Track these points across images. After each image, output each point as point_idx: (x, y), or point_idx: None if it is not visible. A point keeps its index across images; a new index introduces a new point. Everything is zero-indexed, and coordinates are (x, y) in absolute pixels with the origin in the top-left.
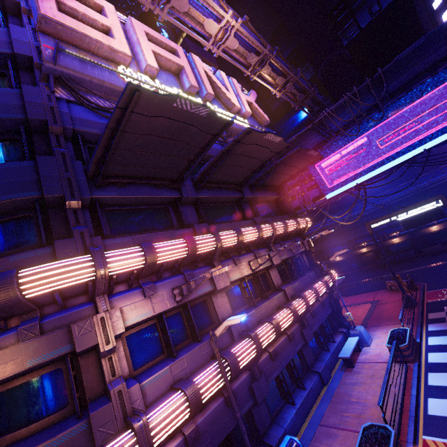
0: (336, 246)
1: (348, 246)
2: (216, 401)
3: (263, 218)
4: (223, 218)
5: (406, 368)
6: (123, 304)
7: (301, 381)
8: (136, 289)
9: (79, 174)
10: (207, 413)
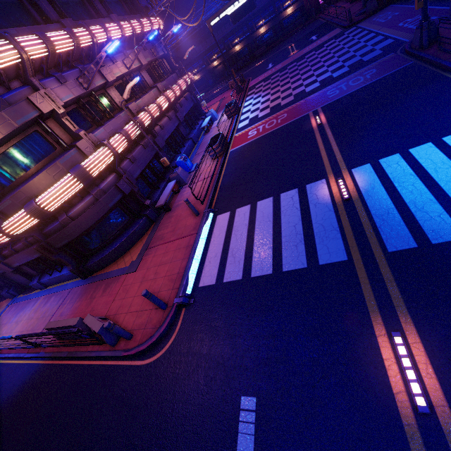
0: (193, 63)
1: (202, 62)
2: (138, 147)
3: (118, 17)
4: (80, 17)
5: (233, 118)
6: (49, 87)
7: (182, 143)
8: (51, 78)
9: None
10: (135, 151)
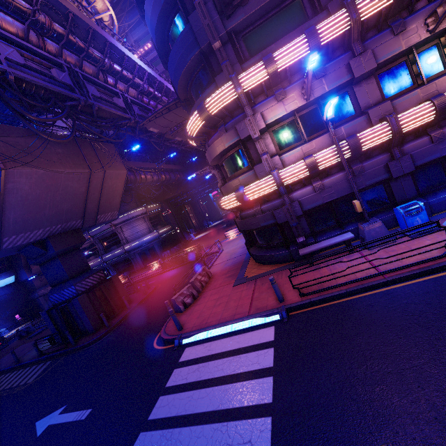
0: None
1: None
2: (343, 171)
3: None
4: None
5: None
6: (262, 109)
7: None
8: (271, 97)
9: (213, 15)
10: (332, 177)
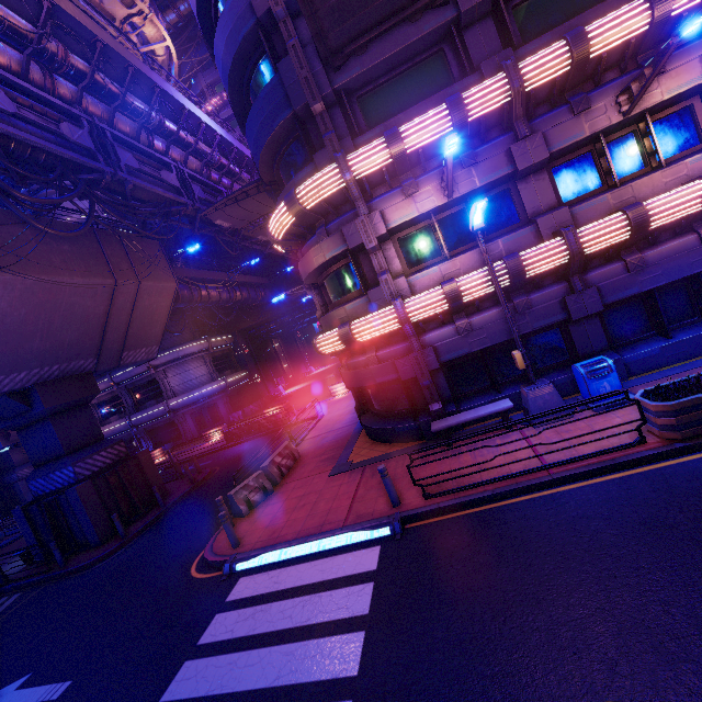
0: None
1: None
2: (500, 306)
3: None
4: (576, 8)
5: None
6: (383, 207)
7: None
8: (396, 189)
9: (315, 65)
10: (485, 314)
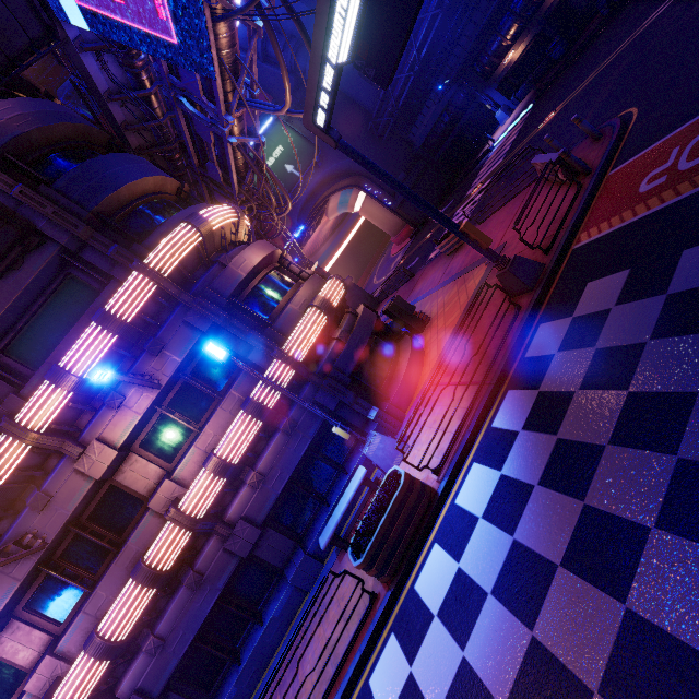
0: (499, 19)
1: (523, 2)
2: None
3: (26, 386)
4: None
5: (368, 608)
6: None
7: (250, 621)
8: None
9: None
10: None
